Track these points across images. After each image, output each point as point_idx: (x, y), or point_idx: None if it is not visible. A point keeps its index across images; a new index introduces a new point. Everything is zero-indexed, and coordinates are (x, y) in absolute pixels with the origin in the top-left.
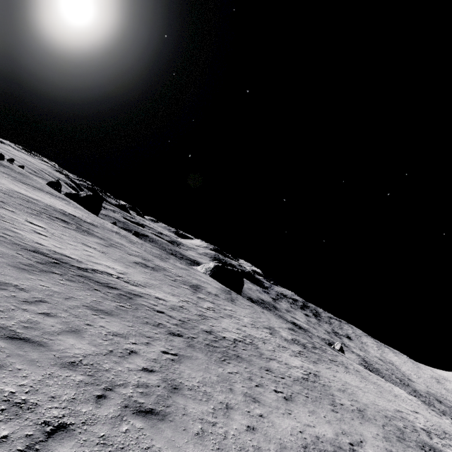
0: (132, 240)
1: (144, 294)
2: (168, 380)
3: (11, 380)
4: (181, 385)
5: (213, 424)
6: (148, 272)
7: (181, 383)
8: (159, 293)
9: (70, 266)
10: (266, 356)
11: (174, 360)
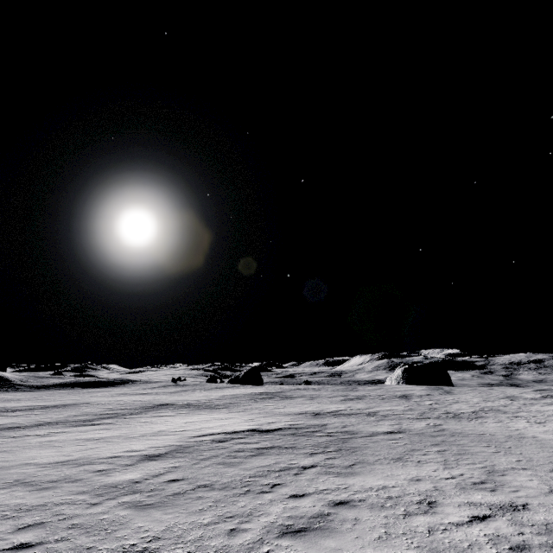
0: (314, 388)
1: (378, 411)
2: (442, 429)
3: (381, 437)
4: (452, 429)
5: (483, 434)
6: (359, 402)
7: (451, 429)
8: (385, 408)
9: (324, 413)
10: (511, 412)
11: (437, 425)
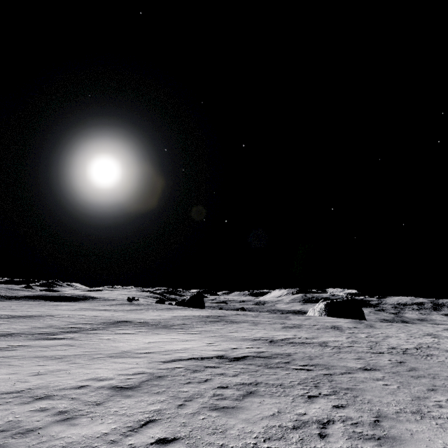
0: (252, 315)
1: (326, 341)
2: (412, 368)
3: (361, 374)
4: (422, 369)
5: None
6: (299, 330)
7: (420, 368)
8: (329, 338)
9: (277, 340)
10: None
11: (400, 362)
